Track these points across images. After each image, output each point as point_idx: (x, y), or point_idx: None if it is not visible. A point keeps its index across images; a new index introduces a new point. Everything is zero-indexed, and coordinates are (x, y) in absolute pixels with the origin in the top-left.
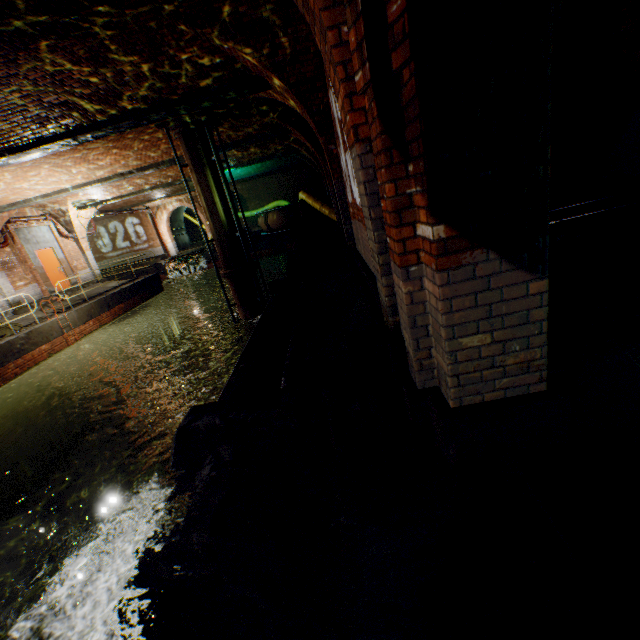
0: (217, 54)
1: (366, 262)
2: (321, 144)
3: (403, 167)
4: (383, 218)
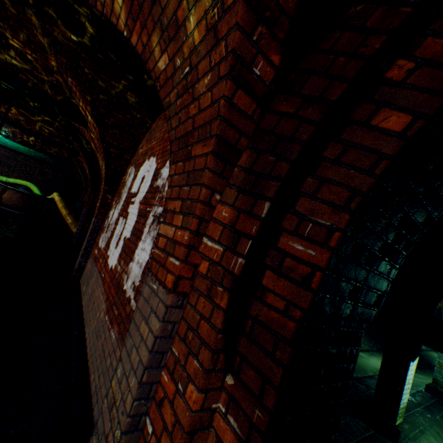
0: (58, 75)
1: (84, 313)
2: (102, 187)
3: (222, 374)
4: (156, 388)
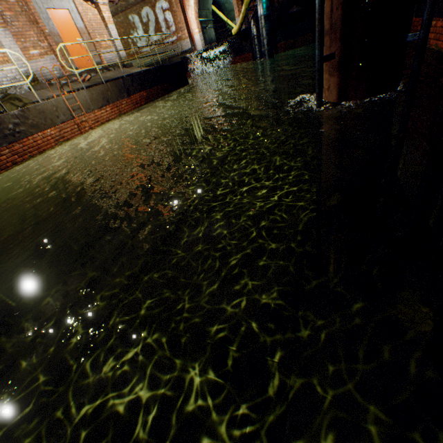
0: None
1: None
2: None
3: None
4: None
